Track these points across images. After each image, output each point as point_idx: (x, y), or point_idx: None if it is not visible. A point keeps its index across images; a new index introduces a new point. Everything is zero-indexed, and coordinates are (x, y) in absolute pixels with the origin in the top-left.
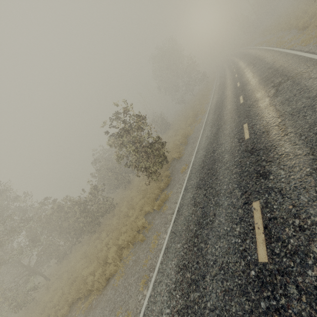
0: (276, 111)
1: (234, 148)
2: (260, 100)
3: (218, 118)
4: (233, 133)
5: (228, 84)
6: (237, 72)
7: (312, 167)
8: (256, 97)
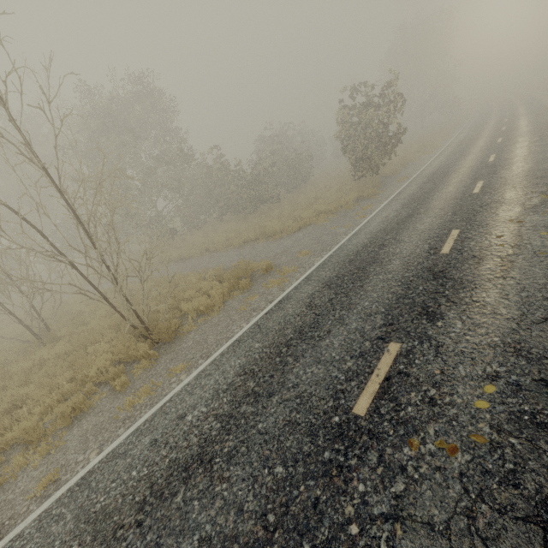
0: (528, 150)
1: (474, 166)
2: (520, 143)
3: (462, 151)
4: (476, 159)
5: (489, 126)
6: (511, 117)
7: (528, 170)
8: (517, 141)
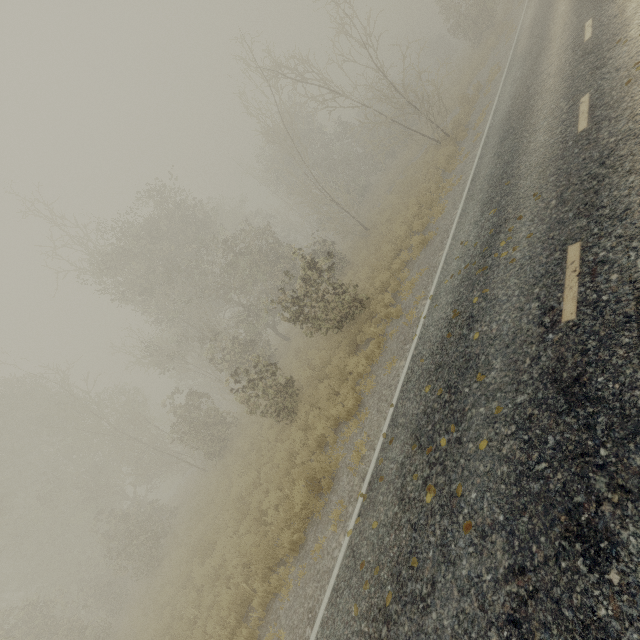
0: None
1: None
2: None
3: None
4: None
5: None
6: None
7: None
8: None
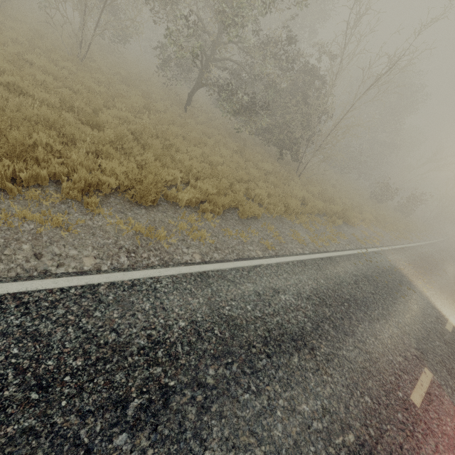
0: None
1: None
2: None
3: None
4: None
5: None
6: None
7: None
8: None
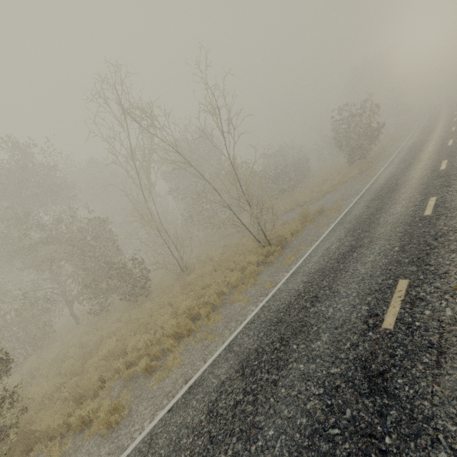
0: None
1: (441, 135)
2: None
3: (427, 131)
4: (441, 132)
5: (443, 115)
6: None
7: None
8: None
